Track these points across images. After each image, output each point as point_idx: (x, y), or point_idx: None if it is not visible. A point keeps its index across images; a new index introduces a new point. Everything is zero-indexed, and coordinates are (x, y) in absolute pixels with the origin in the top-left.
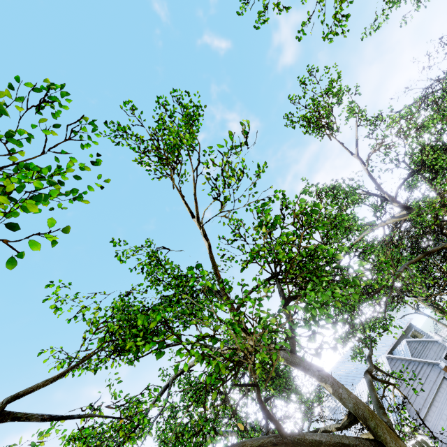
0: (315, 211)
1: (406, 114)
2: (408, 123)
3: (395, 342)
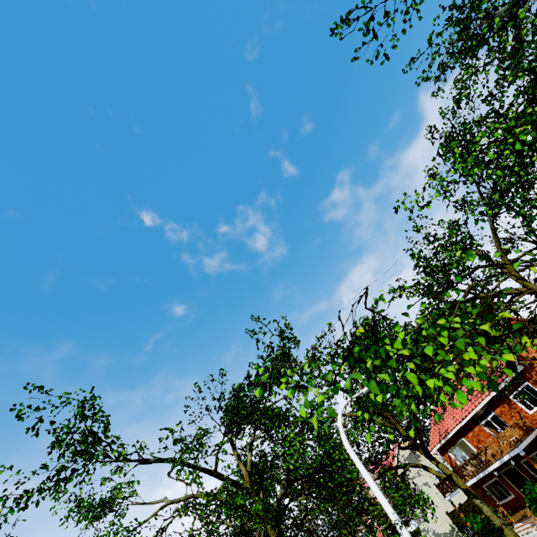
0: None
1: None
2: None
3: None
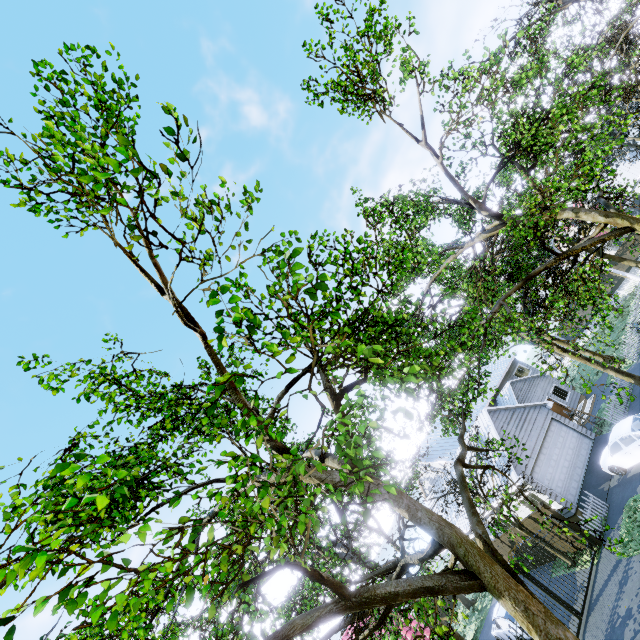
0: (323, 285)
1: (489, 64)
2: (493, 81)
3: (498, 386)
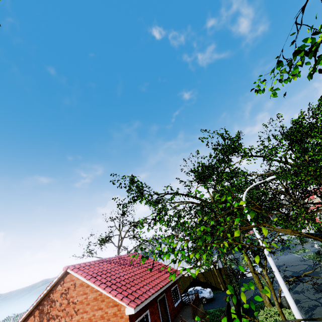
0: None
1: None
2: None
3: None
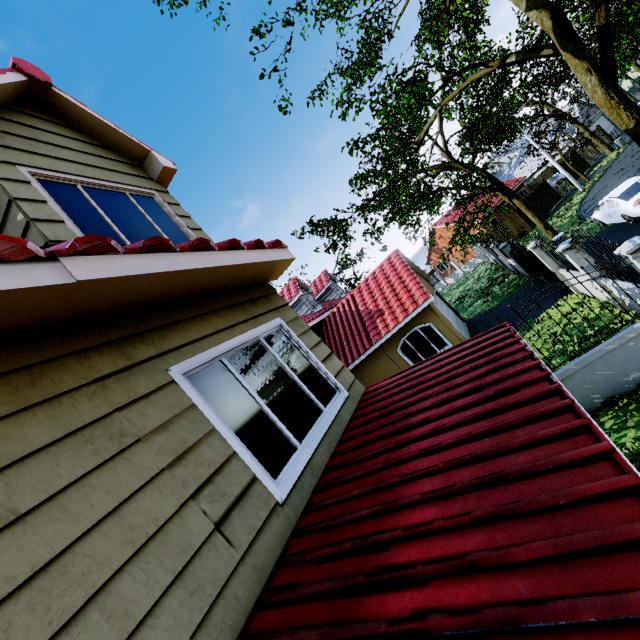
0: None
1: None
2: None
3: None
